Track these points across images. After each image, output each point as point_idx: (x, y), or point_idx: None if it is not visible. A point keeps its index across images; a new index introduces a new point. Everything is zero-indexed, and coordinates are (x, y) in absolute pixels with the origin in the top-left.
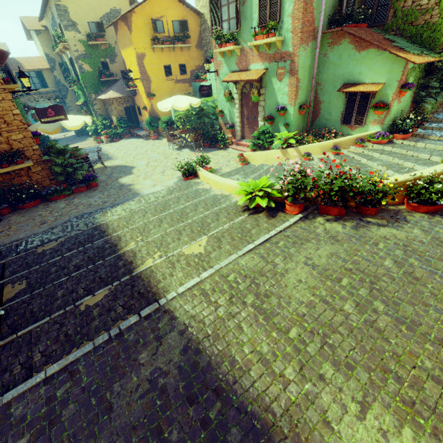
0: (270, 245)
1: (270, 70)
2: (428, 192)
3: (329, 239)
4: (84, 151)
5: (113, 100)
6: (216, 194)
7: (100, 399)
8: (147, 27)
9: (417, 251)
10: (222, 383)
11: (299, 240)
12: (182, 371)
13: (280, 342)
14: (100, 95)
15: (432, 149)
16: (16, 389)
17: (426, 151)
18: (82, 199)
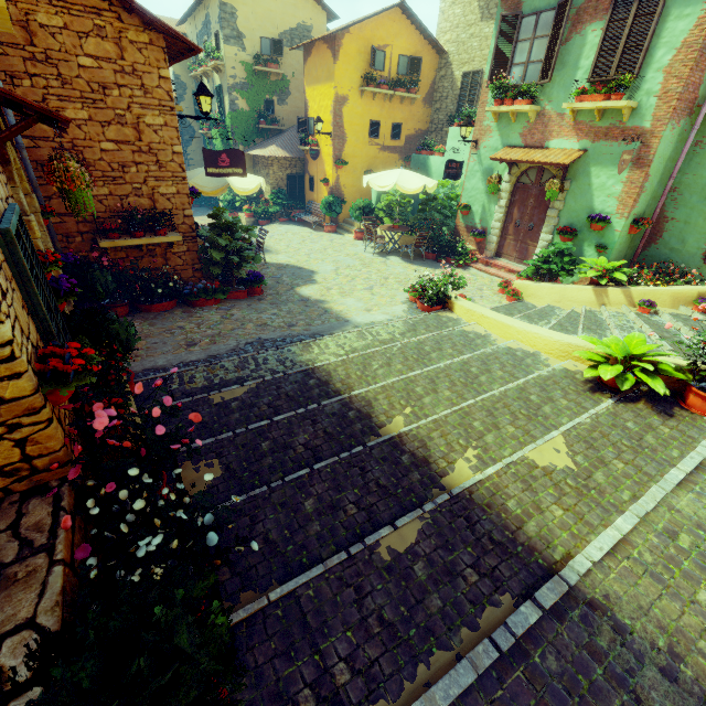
0: None
1: (592, 154)
2: None
3: None
4: None
5: (273, 159)
6: (510, 348)
7: None
8: (361, 57)
9: None
10: None
11: None
12: None
13: None
14: (253, 149)
15: None
16: None
17: None
18: (245, 312)
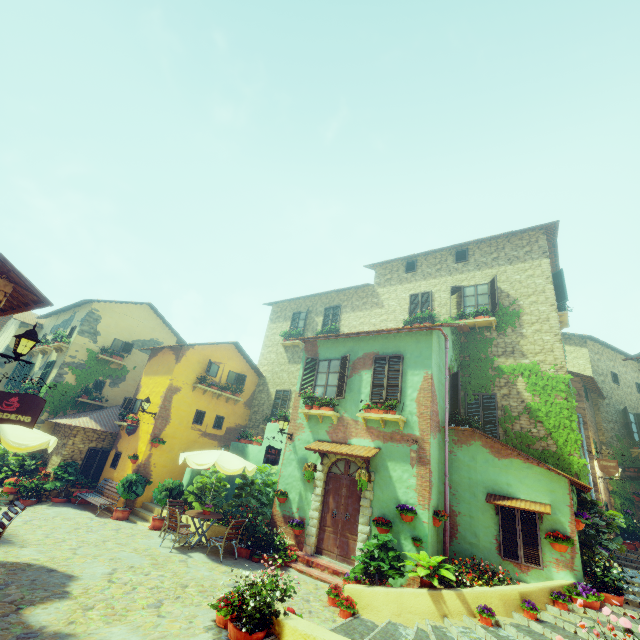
0: None
1: (385, 451)
2: None
3: None
4: None
5: (80, 430)
6: None
7: None
8: (200, 365)
9: None
10: None
11: None
12: None
13: None
14: (61, 417)
15: None
16: None
17: None
18: None
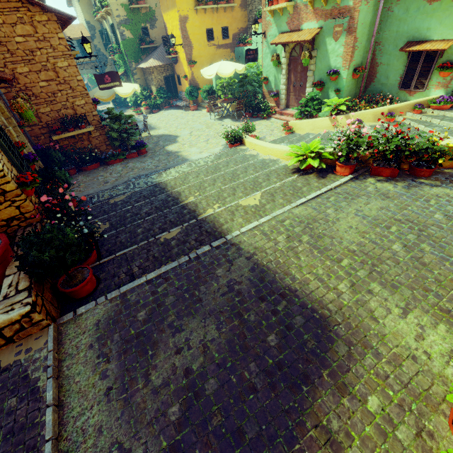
0: (322, 199)
1: (325, 29)
2: None
3: (380, 196)
4: None
5: (153, 68)
6: (264, 159)
7: (191, 295)
8: None
9: None
10: (286, 291)
11: (349, 196)
12: (252, 282)
13: (333, 268)
14: (141, 63)
15: None
16: (128, 285)
17: None
18: (135, 164)
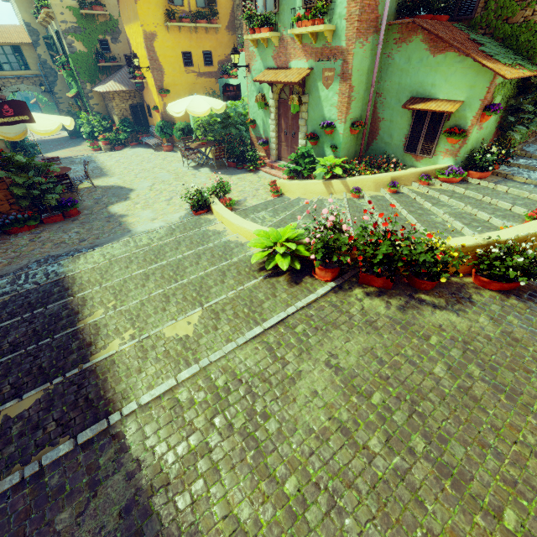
0: (285, 329)
1: (317, 71)
2: (503, 266)
3: (366, 326)
4: (73, 161)
5: (114, 93)
6: (229, 241)
7: None
8: None
9: (481, 352)
10: None
11: (324, 324)
12: None
13: (269, 501)
14: (98, 85)
15: (516, 196)
16: None
17: (508, 198)
18: (52, 234)
